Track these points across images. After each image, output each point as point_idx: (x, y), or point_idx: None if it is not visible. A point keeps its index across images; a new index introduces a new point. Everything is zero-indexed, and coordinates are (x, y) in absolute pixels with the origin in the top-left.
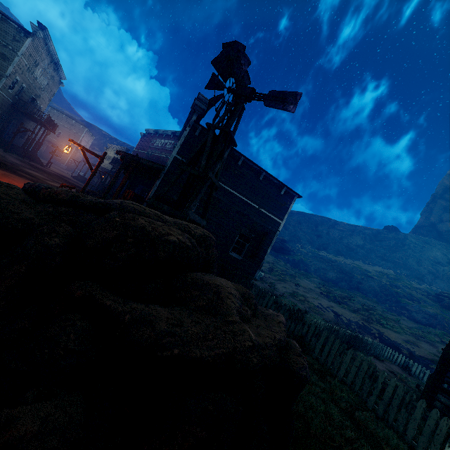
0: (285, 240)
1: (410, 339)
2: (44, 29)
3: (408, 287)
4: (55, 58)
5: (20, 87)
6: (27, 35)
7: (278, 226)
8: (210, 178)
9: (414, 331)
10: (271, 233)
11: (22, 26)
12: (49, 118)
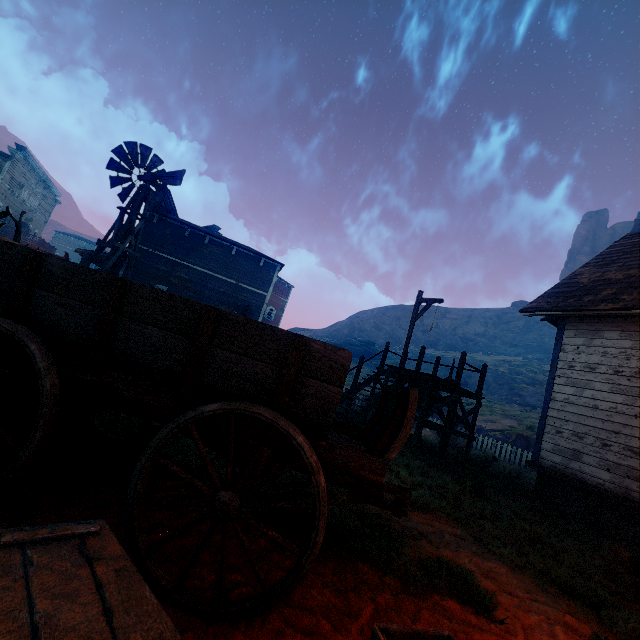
0: (372, 343)
1: (492, 418)
2: (24, 149)
3: (535, 371)
4: (44, 176)
5: None
6: (5, 159)
7: (265, 299)
8: (121, 248)
9: (509, 412)
10: (258, 307)
11: (0, 151)
12: (42, 241)
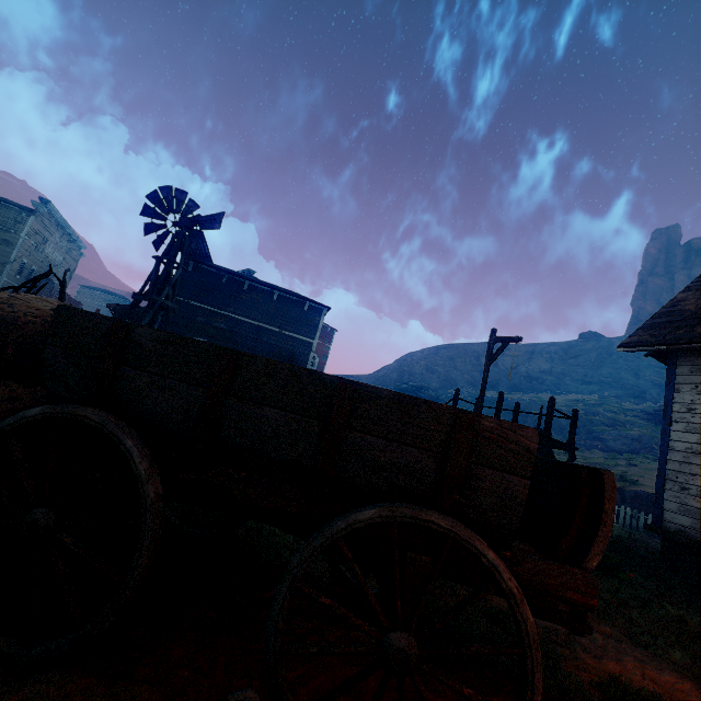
0: (425, 387)
1: None
2: (48, 202)
3: (614, 410)
4: (68, 229)
5: (29, 270)
6: (29, 214)
7: (311, 347)
8: (159, 301)
9: (592, 460)
10: (304, 356)
11: (24, 206)
12: (68, 297)
